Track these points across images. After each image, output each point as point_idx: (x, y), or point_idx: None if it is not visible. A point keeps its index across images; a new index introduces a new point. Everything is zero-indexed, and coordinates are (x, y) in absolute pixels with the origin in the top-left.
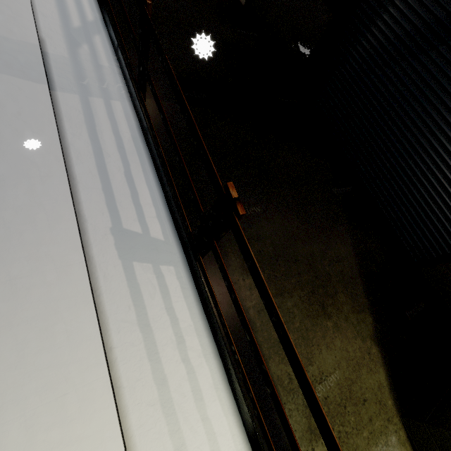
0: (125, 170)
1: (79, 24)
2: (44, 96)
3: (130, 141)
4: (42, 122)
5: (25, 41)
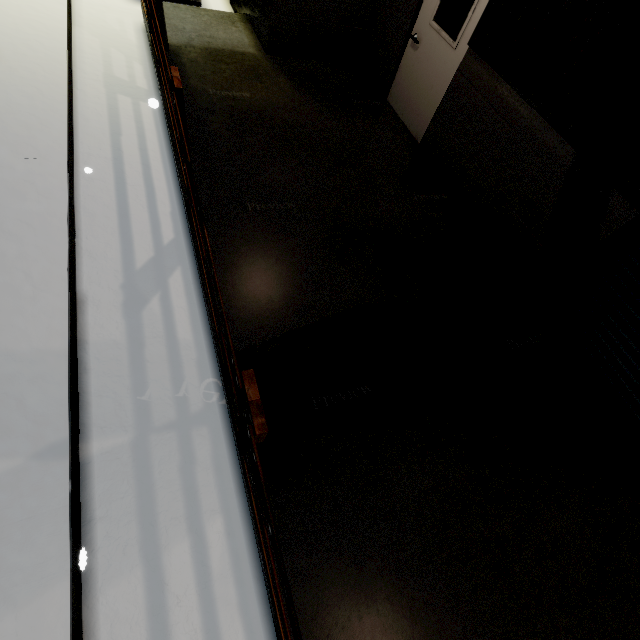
0: (207, 639)
1: (149, 255)
2: (58, 492)
3: (222, 536)
4: (42, 581)
5: (43, 350)
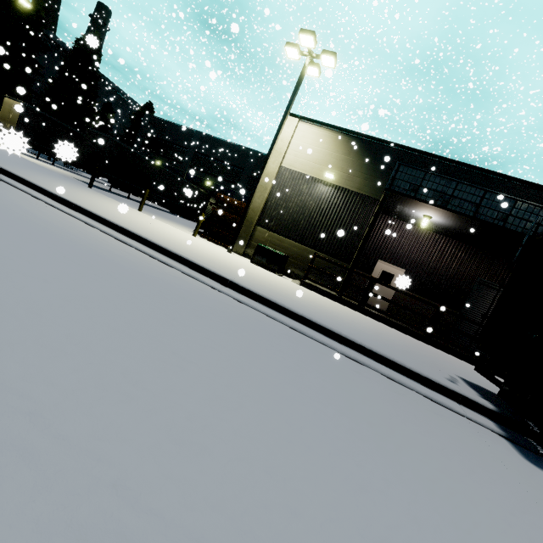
0: None
1: None
2: None
3: None
4: None
5: None
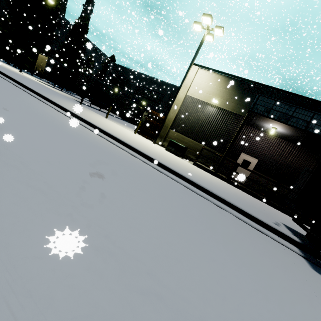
0: None
1: None
2: None
3: None
4: None
5: None
